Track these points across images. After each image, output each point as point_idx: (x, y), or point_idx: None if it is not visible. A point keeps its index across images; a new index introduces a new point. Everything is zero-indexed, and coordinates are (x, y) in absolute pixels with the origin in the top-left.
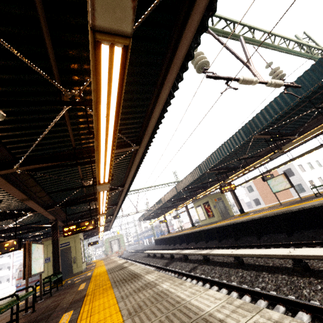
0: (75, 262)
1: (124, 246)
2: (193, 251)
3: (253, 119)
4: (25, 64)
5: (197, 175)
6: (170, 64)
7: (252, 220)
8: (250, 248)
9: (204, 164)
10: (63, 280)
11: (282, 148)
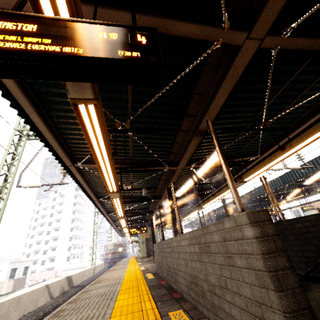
0: None
1: None
2: None
3: (287, 173)
4: (196, 174)
5: (243, 200)
6: (241, 170)
7: None
8: None
9: (250, 194)
10: (151, 257)
11: (310, 193)
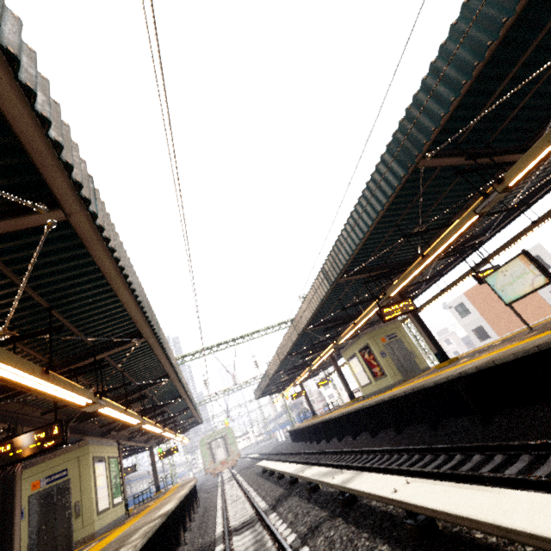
0: (80, 513)
1: (236, 448)
2: (323, 470)
3: (407, 113)
4: None
5: (323, 290)
6: None
7: (461, 376)
8: (465, 455)
9: (331, 261)
10: None
11: (503, 178)
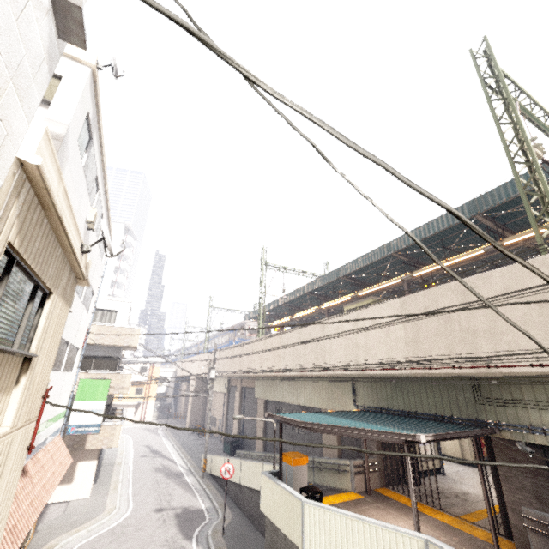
0: None
1: None
2: None
3: None
4: None
5: None
6: None
7: None
8: None
9: None
10: None
11: None
